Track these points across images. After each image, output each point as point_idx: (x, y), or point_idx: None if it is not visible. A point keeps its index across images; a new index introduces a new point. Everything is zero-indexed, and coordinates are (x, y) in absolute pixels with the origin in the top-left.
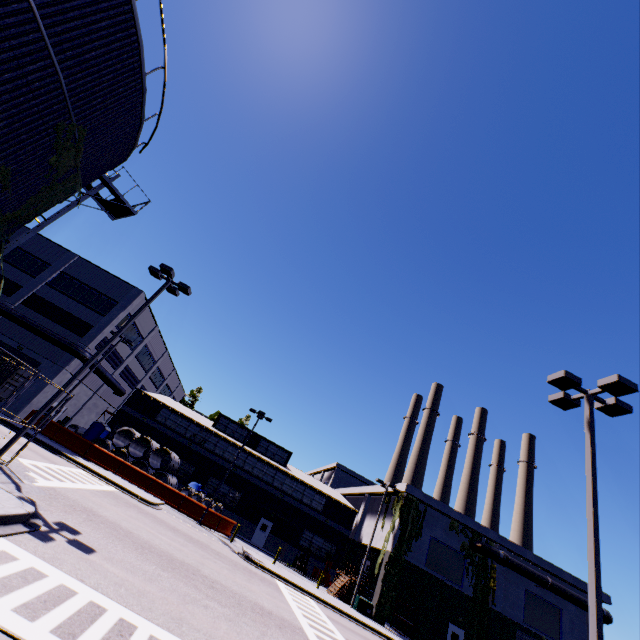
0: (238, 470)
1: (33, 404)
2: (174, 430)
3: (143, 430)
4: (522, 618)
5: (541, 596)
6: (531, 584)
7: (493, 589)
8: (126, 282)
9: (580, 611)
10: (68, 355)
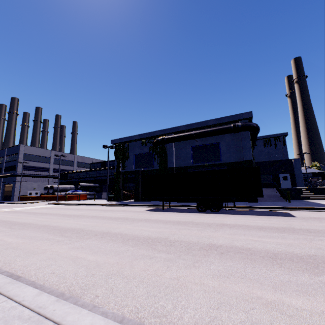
0: (95, 178)
1: (17, 195)
2: (74, 178)
3: (67, 184)
4: (191, 162)
5: (203, 144)
6: (195, 142)
7: (166, 158)
8: (17, 145)
9: (235, 135)
10: (15, 177)
